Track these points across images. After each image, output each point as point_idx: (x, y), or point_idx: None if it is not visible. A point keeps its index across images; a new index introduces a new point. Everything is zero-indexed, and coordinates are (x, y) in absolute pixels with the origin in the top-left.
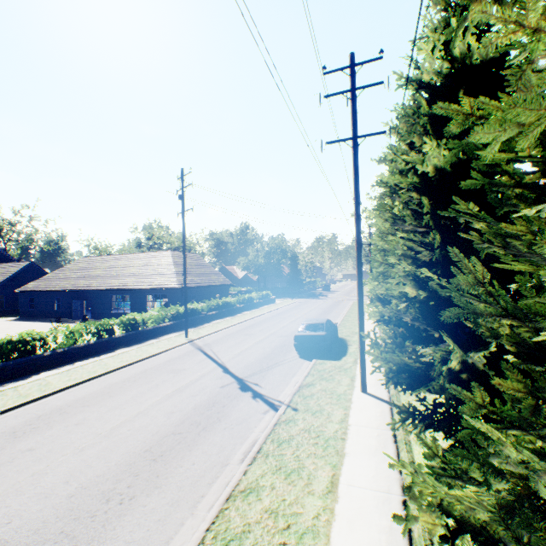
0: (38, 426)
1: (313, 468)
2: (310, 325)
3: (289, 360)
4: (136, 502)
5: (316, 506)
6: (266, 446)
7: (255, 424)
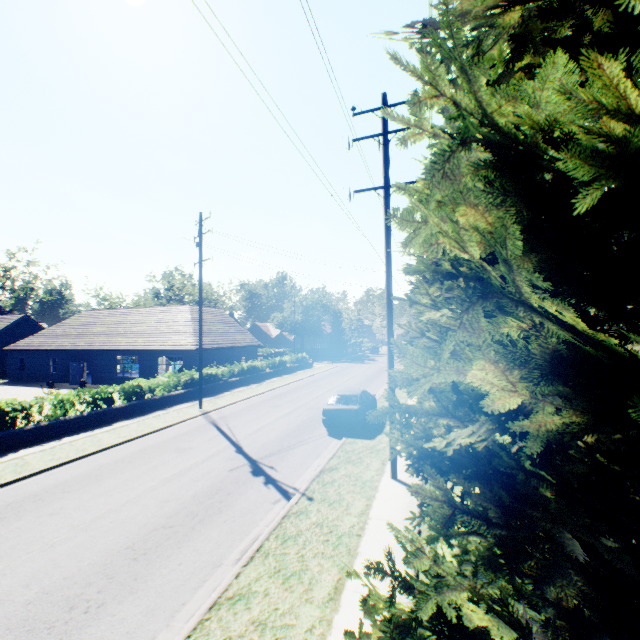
0: (5, 516)
1: (317, 571)
2: (342, 397)
3: (315, 438)
4: (104, 610)
5: (312, 616)
6: (268, 543)
7: (261, 516)
